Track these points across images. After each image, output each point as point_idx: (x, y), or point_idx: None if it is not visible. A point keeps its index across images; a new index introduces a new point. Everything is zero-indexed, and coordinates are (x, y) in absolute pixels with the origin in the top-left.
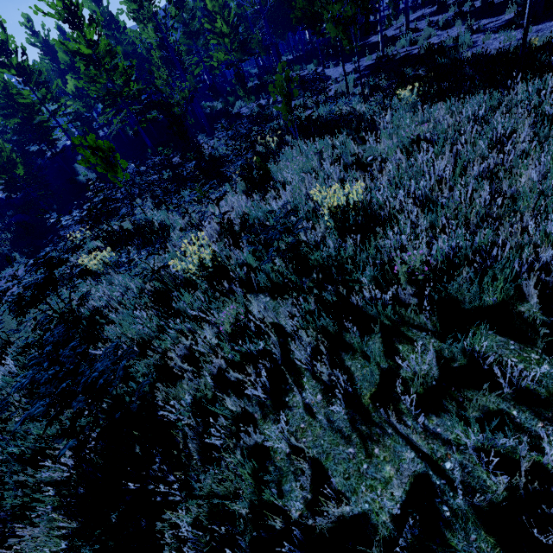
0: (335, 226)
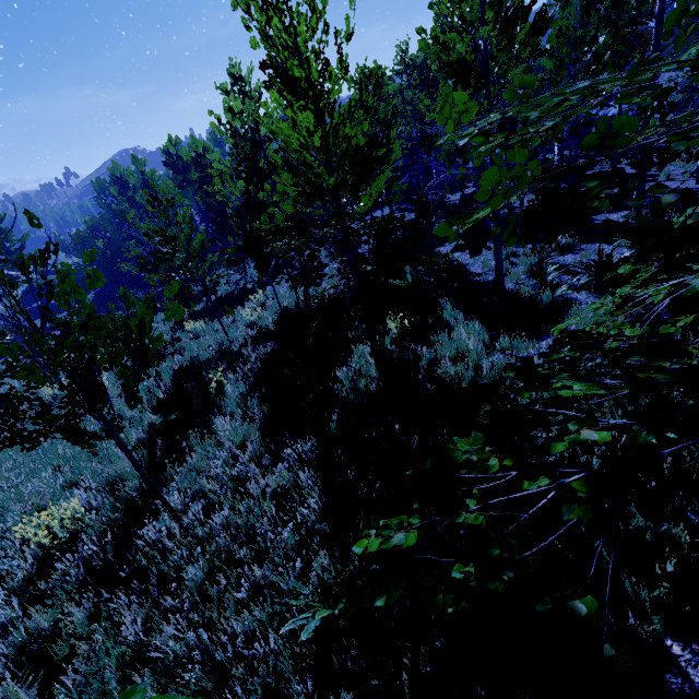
0: None
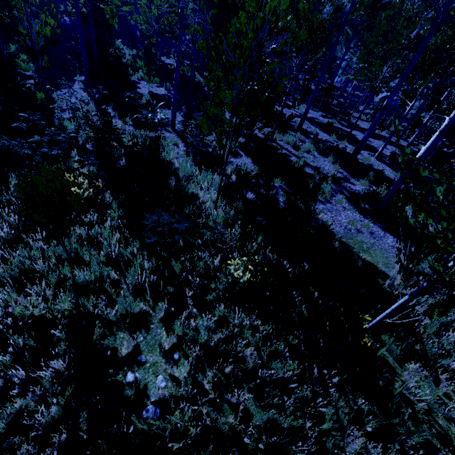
0: None
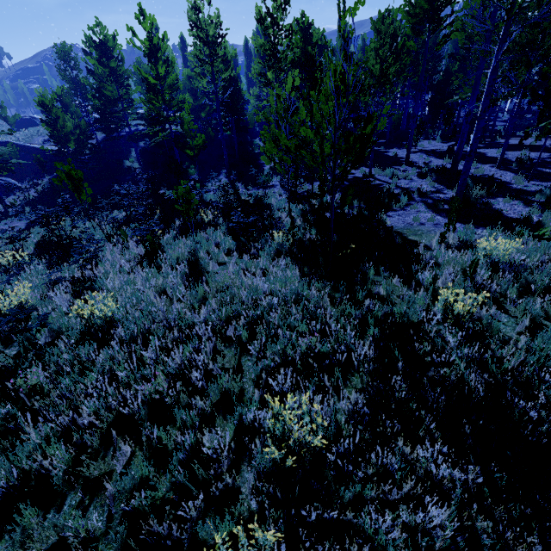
0: (86, 325)
